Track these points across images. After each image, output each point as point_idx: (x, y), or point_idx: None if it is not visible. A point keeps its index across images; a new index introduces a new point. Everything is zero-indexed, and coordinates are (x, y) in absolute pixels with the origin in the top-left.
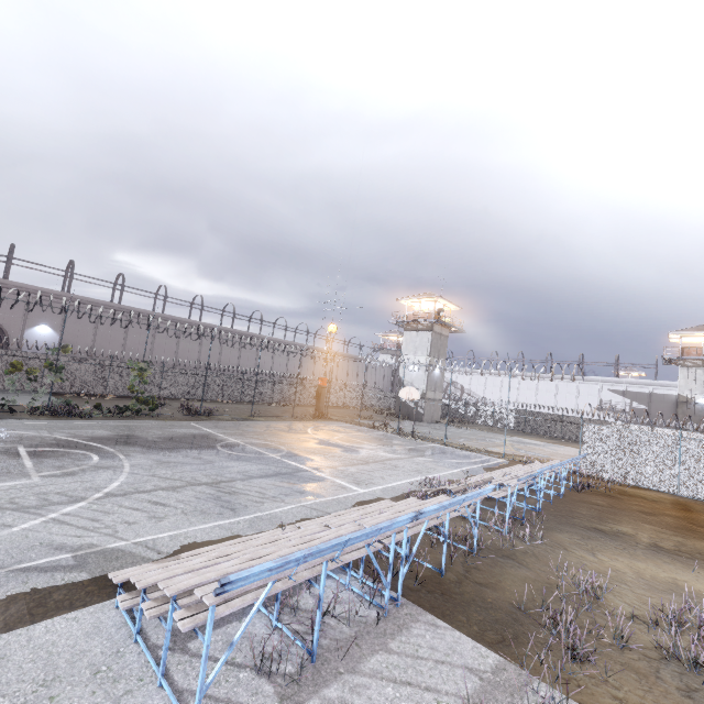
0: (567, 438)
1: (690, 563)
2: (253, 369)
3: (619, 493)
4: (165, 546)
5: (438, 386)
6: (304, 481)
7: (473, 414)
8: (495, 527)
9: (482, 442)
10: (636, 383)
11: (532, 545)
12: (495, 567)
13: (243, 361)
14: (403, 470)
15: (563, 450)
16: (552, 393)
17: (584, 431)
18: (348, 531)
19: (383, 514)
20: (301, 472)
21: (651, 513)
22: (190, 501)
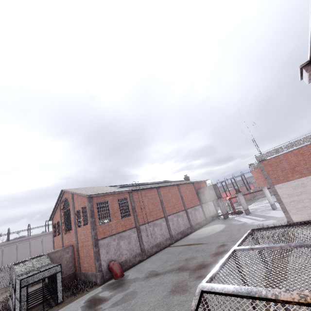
0: None
1: None
2: None
3: None
4: None
5: None
6: None
7: None
8: None
9: None
10: None
11: None
12: None
13: None
14: None
15: None
16: None
17: None
18: None
19: None
20: None
21: None
22: None
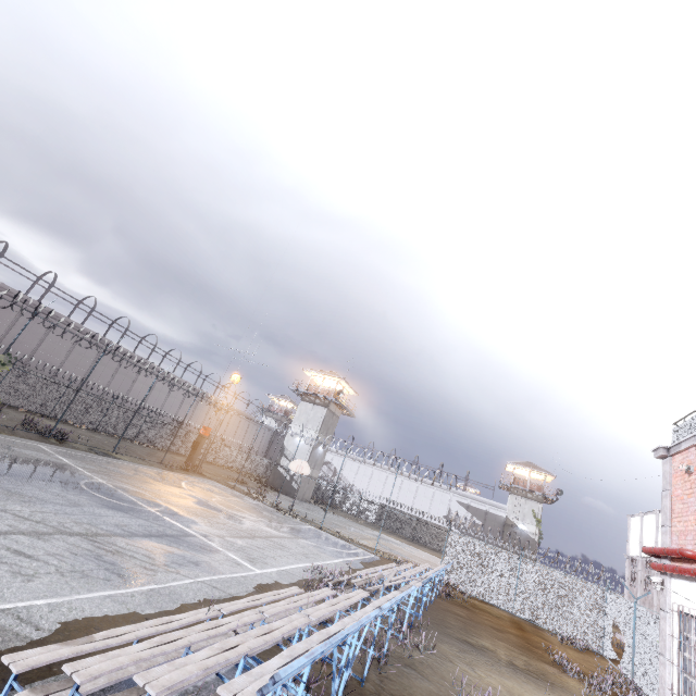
0: (418, 540)
1: (540, 684)
2: (124, 395)
3: (472, 605)
4: (45, 619)
5: (318, 464)
6: (195, 549)
7: (341, 499)
8: (392, 631)
9: (352, 532)
10: (478, 500)
11: (425, 654)
12: (403, 677)
13: (115, 383)
14: (291, 551)
15: (418, 553)
16: (413, 493)
17: (449, 539)
18: (301, 623)
19: (321, 605)
20: (189, 537)
21: (499, 629)
22: (65, 555)
